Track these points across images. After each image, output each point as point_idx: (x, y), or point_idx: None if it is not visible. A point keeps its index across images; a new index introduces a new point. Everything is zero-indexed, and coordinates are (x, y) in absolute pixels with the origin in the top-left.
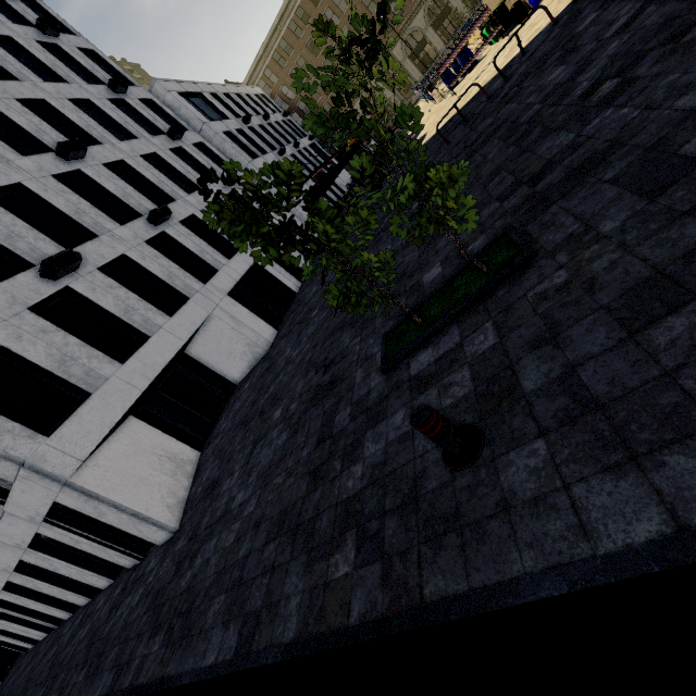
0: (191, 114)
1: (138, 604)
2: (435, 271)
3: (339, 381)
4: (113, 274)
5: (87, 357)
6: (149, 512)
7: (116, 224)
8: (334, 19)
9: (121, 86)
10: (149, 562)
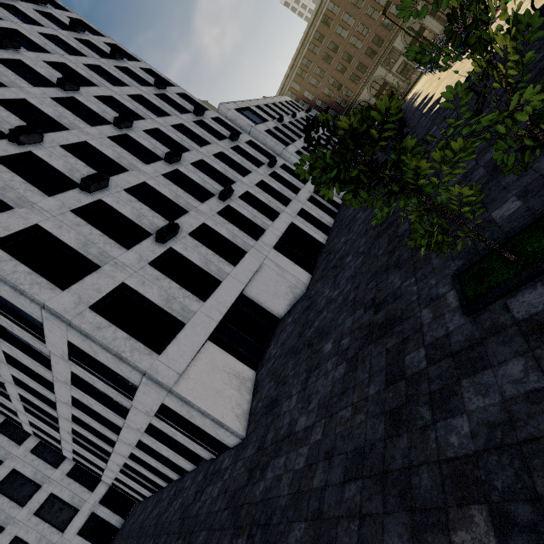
0: (244, 122)
1: (218, 496)
2: (510, 206)
3: (399, 320)
4: (197, 237)
5: (182, 297)
6: (224, 420)
7: (199, 203)
8: (343, 32)
9: (200, 111)
10: (223, 460)
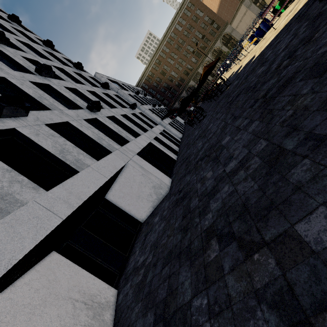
0: (113, 86)
1: None
2: None
3: None
4: (57, 132)
5: (9, 181)
6: None
7: (66, 108)
8: (171, 61)
9: (80, 66)
10: None
